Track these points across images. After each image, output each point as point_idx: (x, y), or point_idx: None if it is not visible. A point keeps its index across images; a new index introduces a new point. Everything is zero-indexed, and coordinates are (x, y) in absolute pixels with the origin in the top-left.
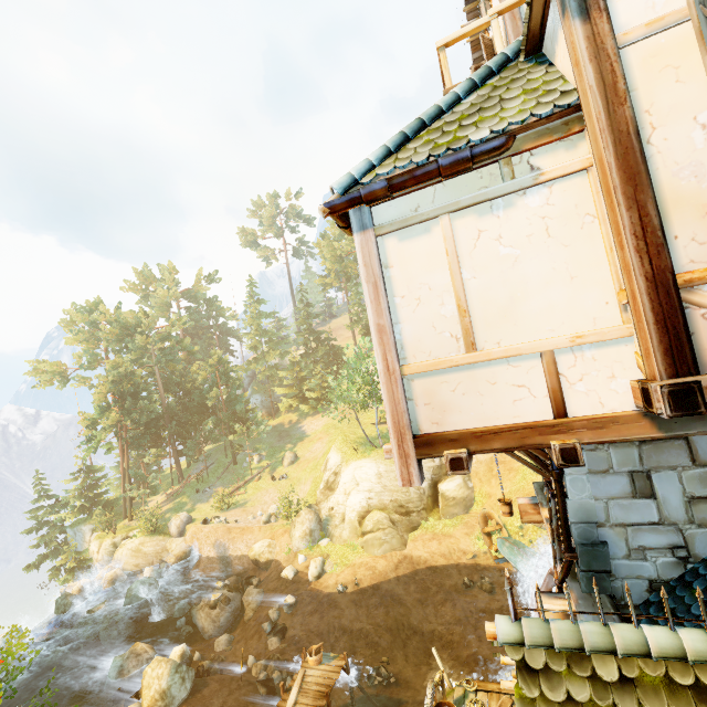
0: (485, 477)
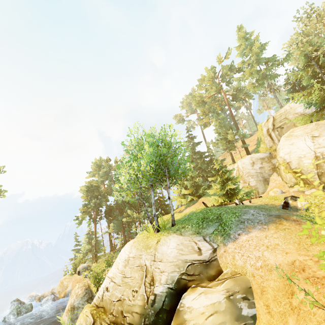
0: (277, 305)
